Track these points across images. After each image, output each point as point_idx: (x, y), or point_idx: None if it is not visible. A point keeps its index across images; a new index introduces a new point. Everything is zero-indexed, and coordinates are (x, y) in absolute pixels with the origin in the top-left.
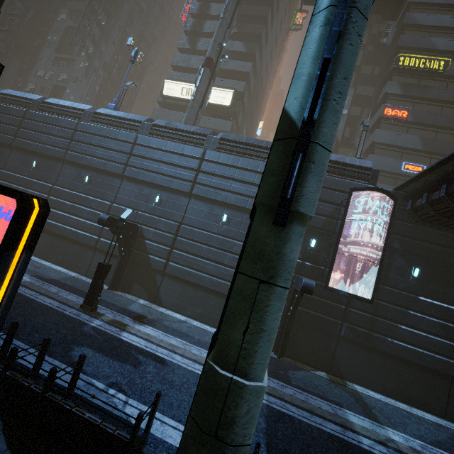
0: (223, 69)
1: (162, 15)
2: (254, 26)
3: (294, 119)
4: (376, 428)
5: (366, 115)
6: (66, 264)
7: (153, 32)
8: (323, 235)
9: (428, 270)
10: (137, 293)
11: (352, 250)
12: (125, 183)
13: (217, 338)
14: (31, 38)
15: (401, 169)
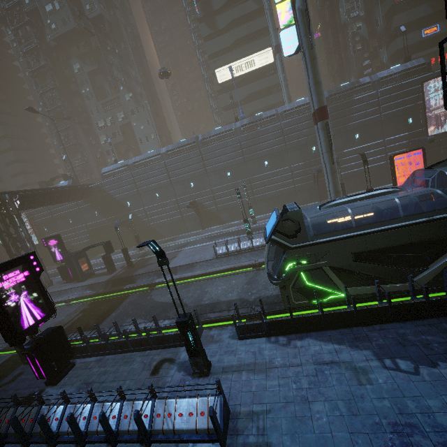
0: (250, 34)
1: (128, 3)
2: None
3: None
4: None
5: (375, 4)
6: None
7: (135, 27)
8: (413, 114)
9: None
10: None
11: (432, 112)
12: (290, 152)
13: None
14: (70, 102)
15: (422, 36)
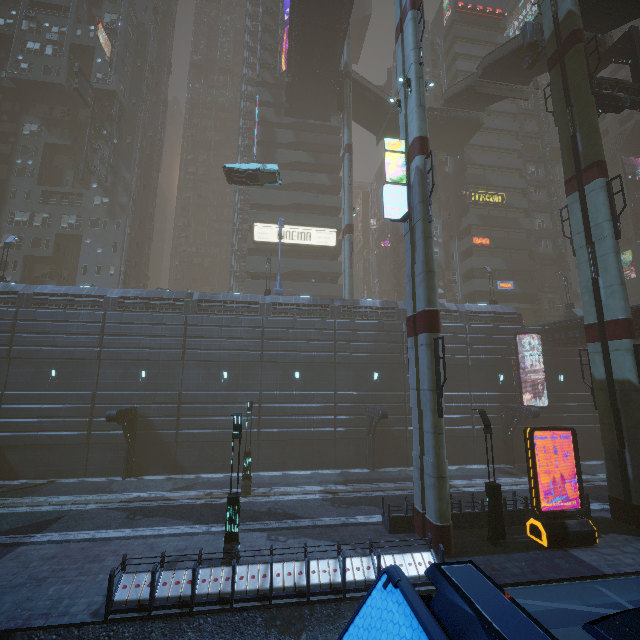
0: (314, 205)
1: (165, 110)
2: (332, 157)
3: (636, 385)
4: (593, 476)
5: (452, 239)
6: (309, 465)
7: (161, 136)
8: (505, 369)
9: (566, 374)
10: (389, 464)
11: (525, 374)
12: (339, 369)
13: (622, 450)
14: None
15: (498, 287)
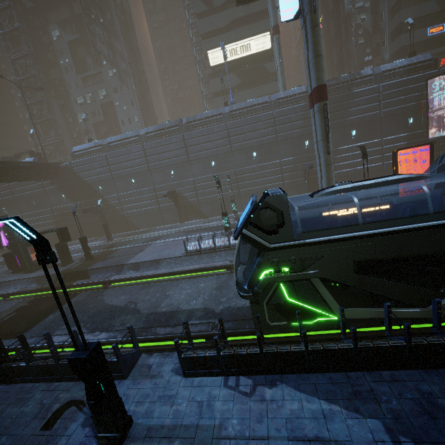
0: (248, 15)
1: None
2: None
3: None
4: None
5: None
6: None
7: None
8: (415, 113)
9: None
10: None
11: (434, 113)
12: (281, 145)
13: None
14: (46, 72)
15: (427, 35)
